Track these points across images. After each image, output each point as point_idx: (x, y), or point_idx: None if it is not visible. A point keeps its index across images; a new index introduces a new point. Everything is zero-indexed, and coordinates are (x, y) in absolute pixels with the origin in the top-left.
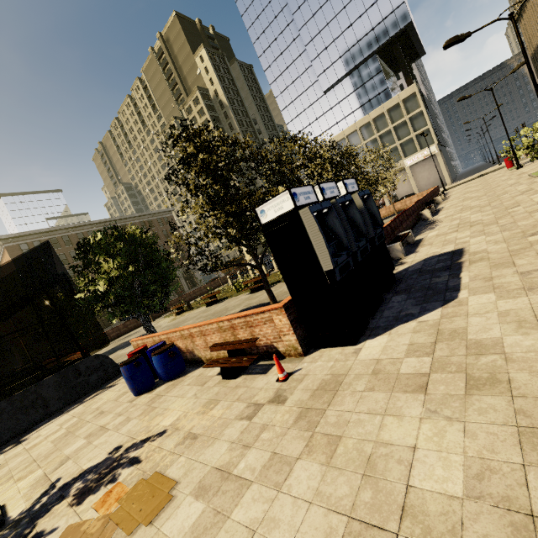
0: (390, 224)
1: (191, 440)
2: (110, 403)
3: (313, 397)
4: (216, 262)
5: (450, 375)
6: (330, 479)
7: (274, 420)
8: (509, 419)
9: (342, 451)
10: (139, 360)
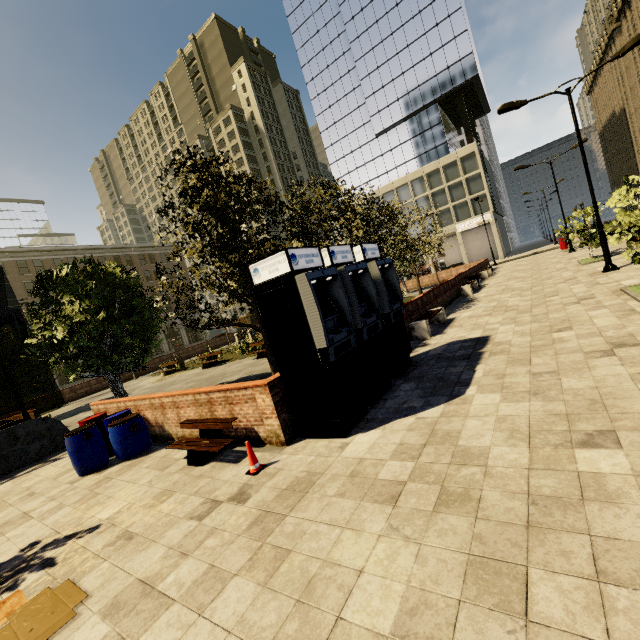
0: (422, 298)
1: (124, 540)
2: (46, 482)
3: (279, 498)
4: (210, 319)
5: (426, 486)
6: (261, 604)
7: (226, 524)
8: (465, 545)
9: (285, 570)
10: (92, 430)
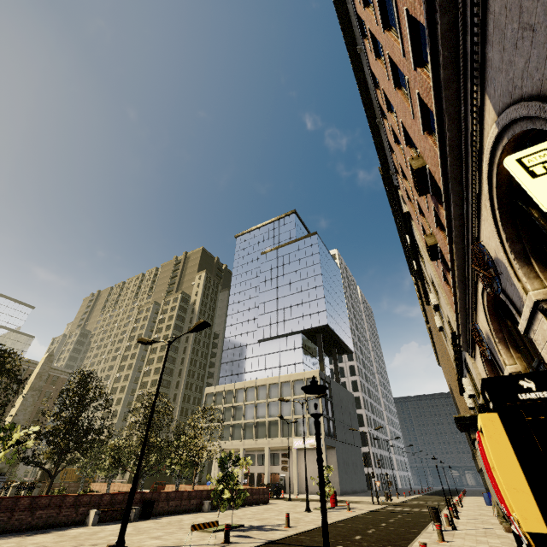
0: None
1: None
2: None
3: None
4: None
5: None
6: None
7: None
8: None
9: None
10: None
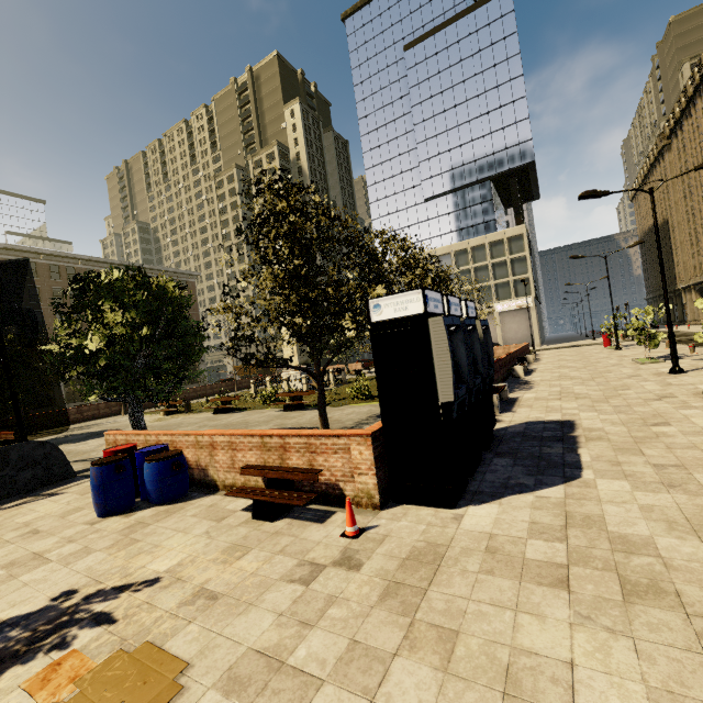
0: None
1: (206, 599)
2: (51, 519)
3: (404, 568)
4: (267, 356)
5: (596, 572)
6: (453, 693)
7: (347, 592)
8: (693, 644)
9: (464, 654)
10: (125, 463)
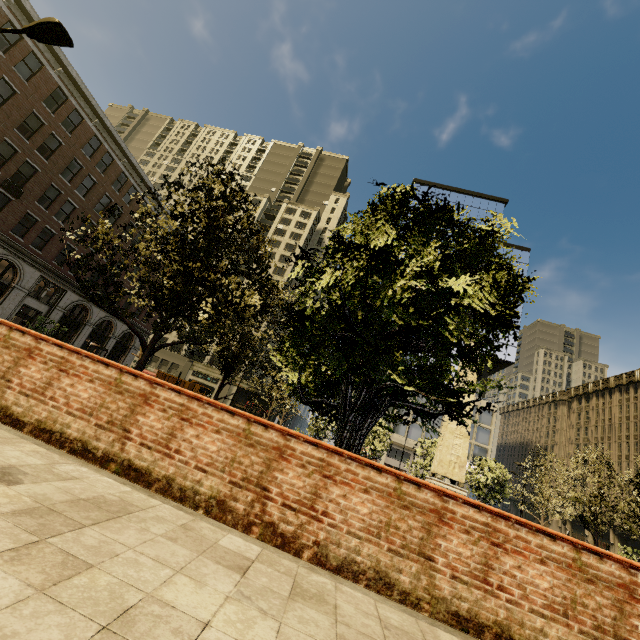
0: None
1: None
2: None
3: None
4: None
5: None
6: None
7: None
8: None
9: None
10: None
